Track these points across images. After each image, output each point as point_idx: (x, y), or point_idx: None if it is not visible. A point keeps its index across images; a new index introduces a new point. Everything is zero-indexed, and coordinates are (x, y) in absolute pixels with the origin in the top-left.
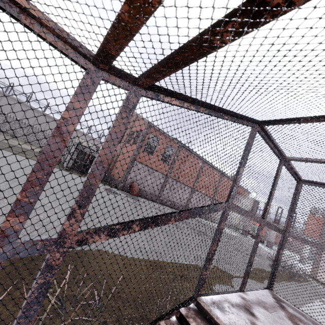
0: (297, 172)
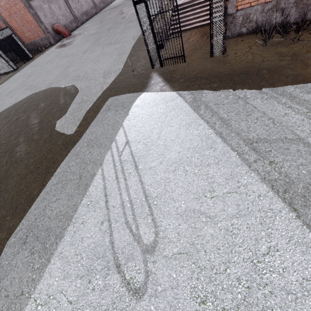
0: None
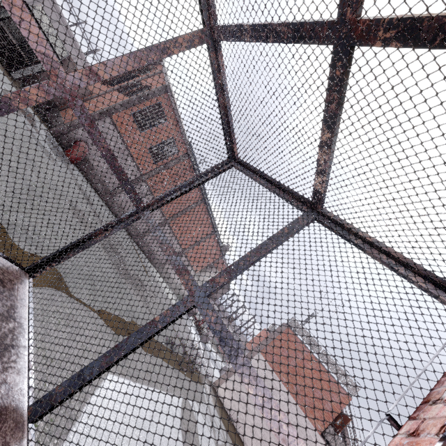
0: (229, 115)
